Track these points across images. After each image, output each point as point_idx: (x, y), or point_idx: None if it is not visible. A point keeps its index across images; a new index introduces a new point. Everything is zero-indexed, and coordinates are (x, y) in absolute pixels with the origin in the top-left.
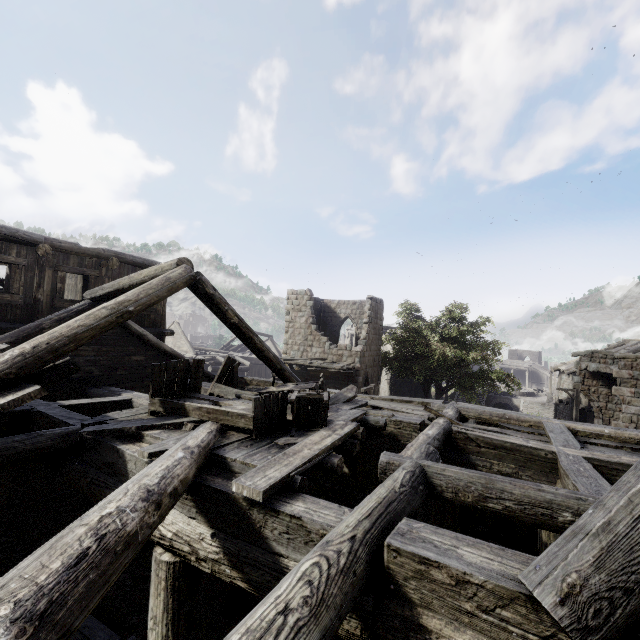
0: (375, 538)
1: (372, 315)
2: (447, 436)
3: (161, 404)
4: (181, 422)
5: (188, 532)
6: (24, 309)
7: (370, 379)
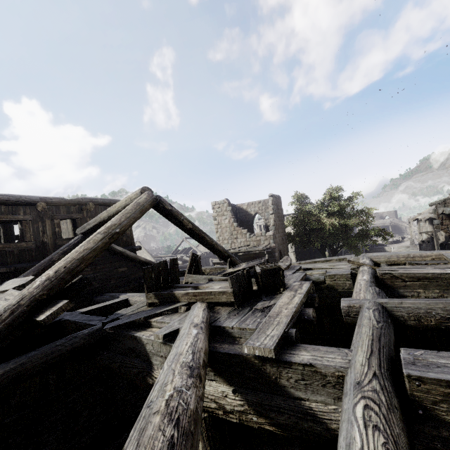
0: (387, 371)
1: (275, 207)
2: (375, 278)
3: (155, 297)
4: (176, 307)
5: (211, 392)
6: (37, 251)
7: (282, 253)
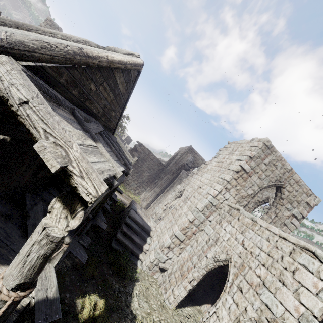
0: None
1: None
2: None
3: None
4: None
5: None
6: None
7: None
